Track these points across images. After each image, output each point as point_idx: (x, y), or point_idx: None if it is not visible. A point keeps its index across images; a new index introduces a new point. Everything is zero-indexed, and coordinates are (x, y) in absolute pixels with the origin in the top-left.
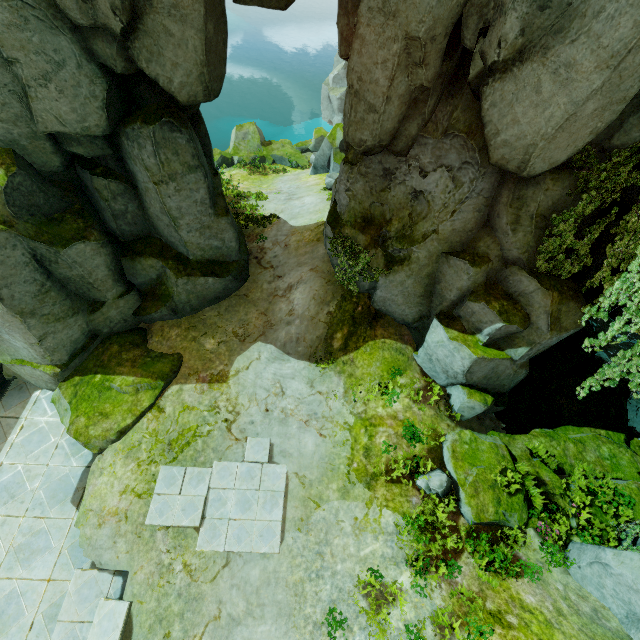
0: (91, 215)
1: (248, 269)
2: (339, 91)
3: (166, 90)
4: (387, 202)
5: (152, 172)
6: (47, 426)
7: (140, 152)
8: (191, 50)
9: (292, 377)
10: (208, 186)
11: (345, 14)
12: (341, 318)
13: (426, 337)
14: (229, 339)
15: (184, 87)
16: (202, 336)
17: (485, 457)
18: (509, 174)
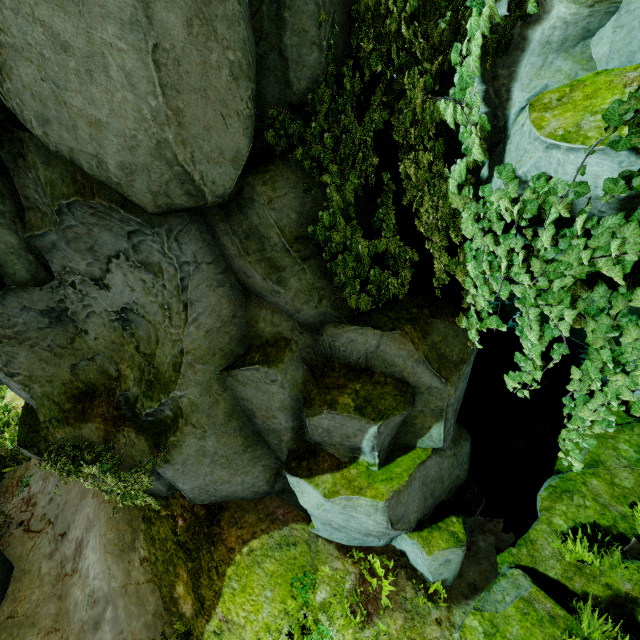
0: None
1: (4, 559)
2: None
3: None
4: (95, 351)
5: None
6: None
7: None
8: None
9: None
10: None
11: None
12: (166, 557)
13: (300, 503)
14: None
15: None
16: None
17: None
18: (208, 212)
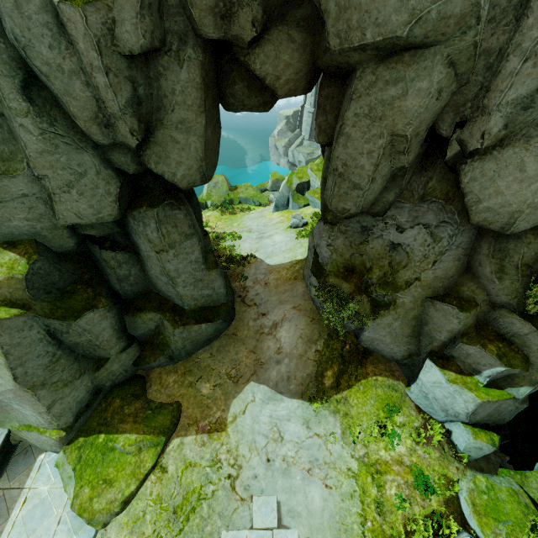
0: (99, 283)
1: (234, 308)
2: (283, 141)
3: (170, 181)
4: (366, 253)
5: (154, 243)
6: (50, 496)
7: (144, 229)
8: (193, 151)
9: (288, 418)
10: (201, 247)
11: (323, 113)
12: (330, 356)
13: (419, 375)
14: (223, 381)
15: (185, 177)
16: (198, 380)
17: (508, 509)
18: (487, 229)
